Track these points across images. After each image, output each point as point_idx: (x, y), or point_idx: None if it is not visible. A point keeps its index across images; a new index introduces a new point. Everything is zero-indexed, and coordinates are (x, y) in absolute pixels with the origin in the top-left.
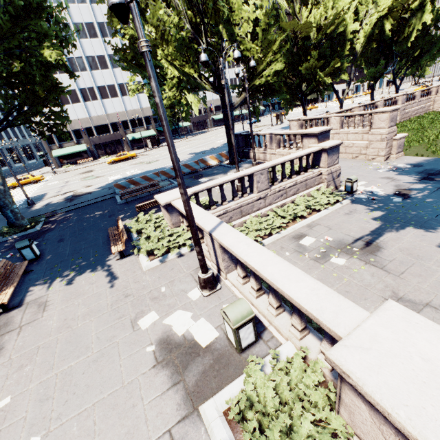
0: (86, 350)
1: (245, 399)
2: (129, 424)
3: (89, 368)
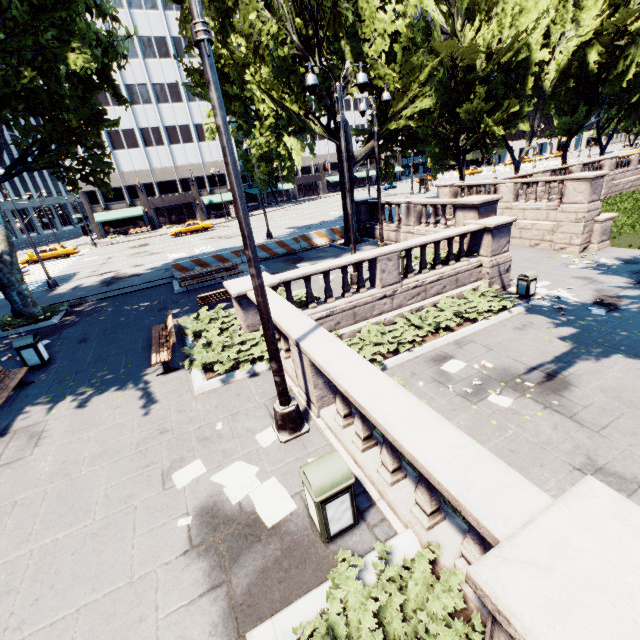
0: (84, 516)
1: (323, 630)
2: None
3: (83, 545)
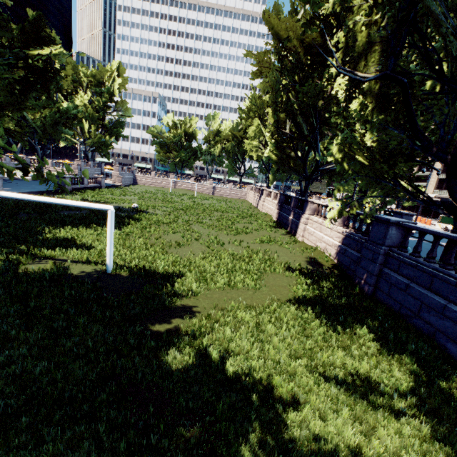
0: None
1: None
2: None
3: None
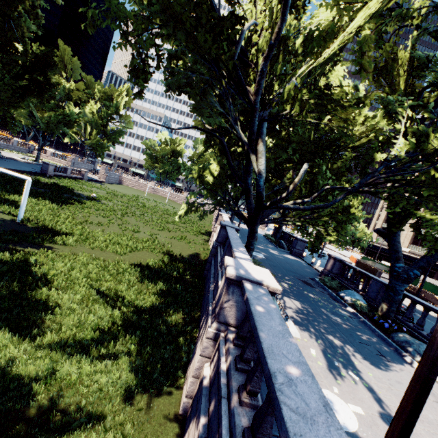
0: None
1: None
2: None
3: None
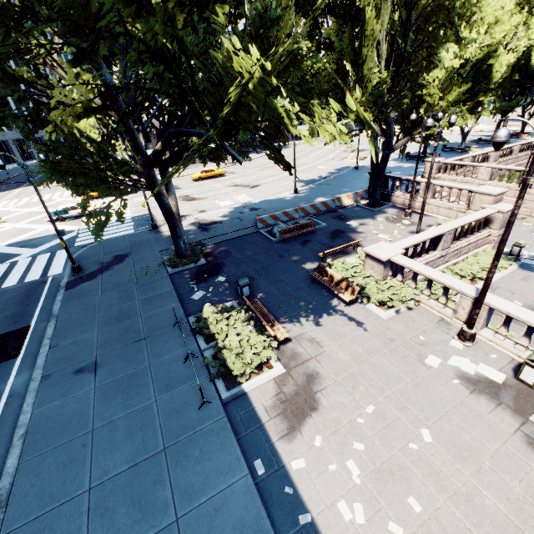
0: (400, 379)
1: None
2: (486, 425)
3: (416, 391)
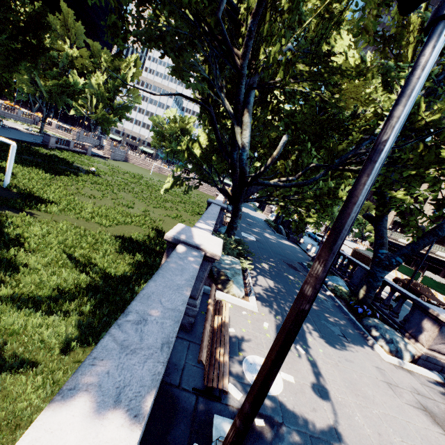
0: None
1: None
2: None
3: None
